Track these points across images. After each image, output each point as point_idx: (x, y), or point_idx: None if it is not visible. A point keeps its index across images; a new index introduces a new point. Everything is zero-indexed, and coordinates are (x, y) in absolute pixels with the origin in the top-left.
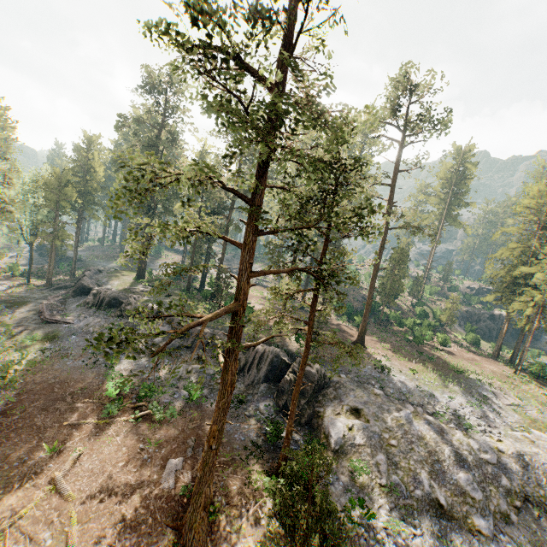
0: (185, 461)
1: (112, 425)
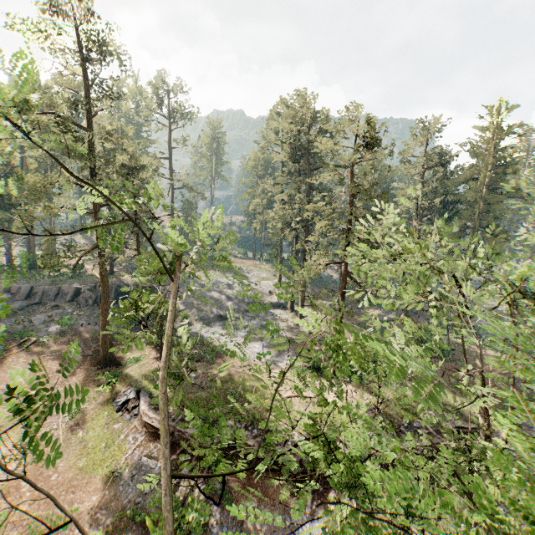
0: (82, 349)
1: (8, 358)
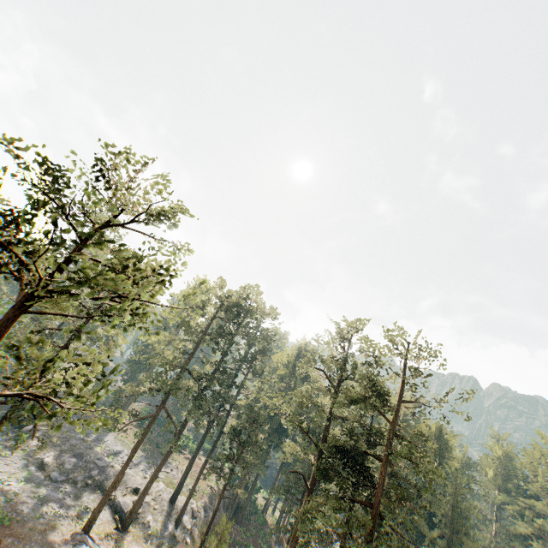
0: None
1: None
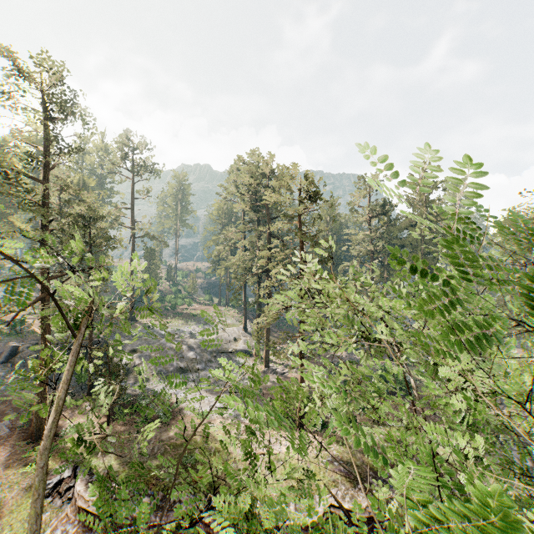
0: (11, 420)
1: None
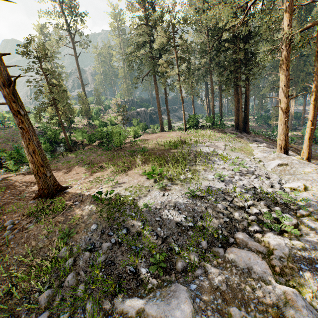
0: None
1: None
